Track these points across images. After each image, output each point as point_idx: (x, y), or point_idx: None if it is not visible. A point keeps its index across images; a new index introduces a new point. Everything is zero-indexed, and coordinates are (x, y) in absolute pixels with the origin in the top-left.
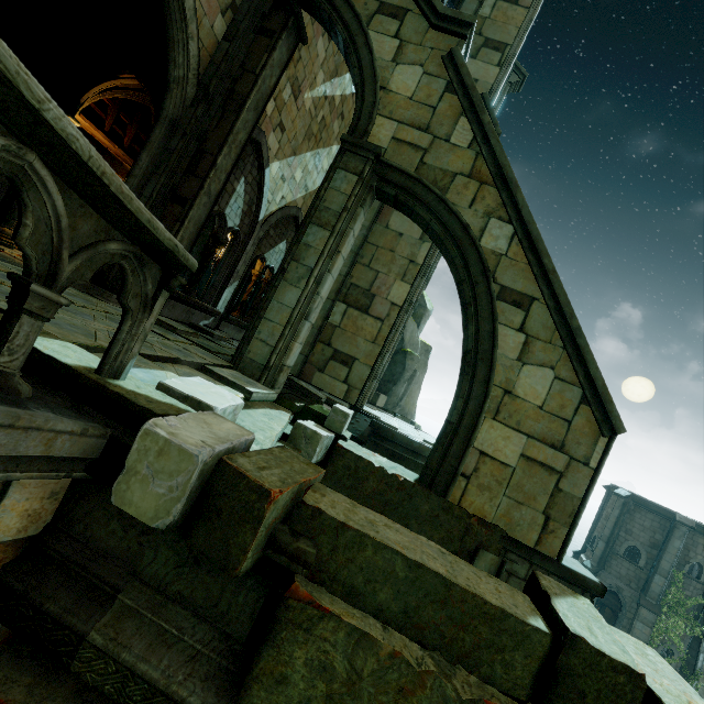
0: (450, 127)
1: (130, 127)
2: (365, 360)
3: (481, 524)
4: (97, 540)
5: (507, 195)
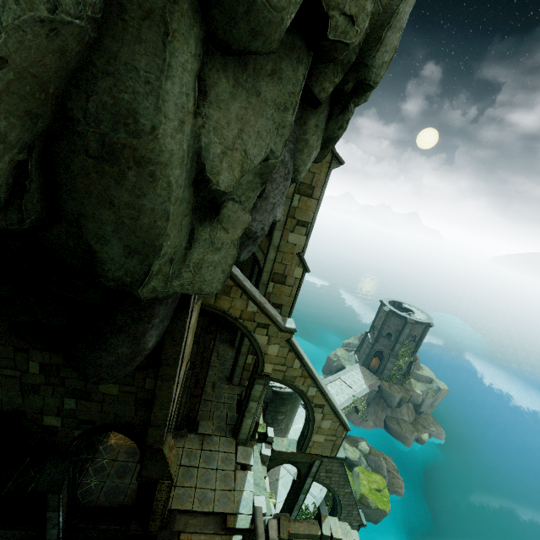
0: (292, 363)
1: None
2: None
3: (315, 455)
4: None
5: (314, 380)
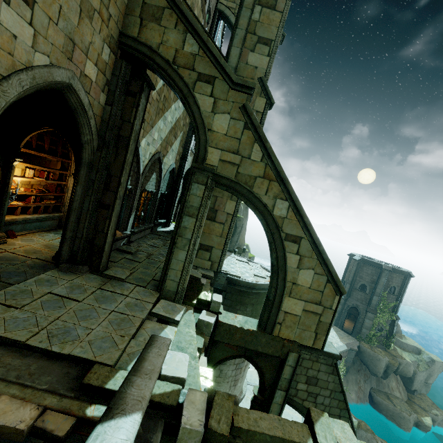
0: (249, 150)
1: (46, 137)
2: (218, 247)
3: (288, 342)
4: None
5: (284, 186)
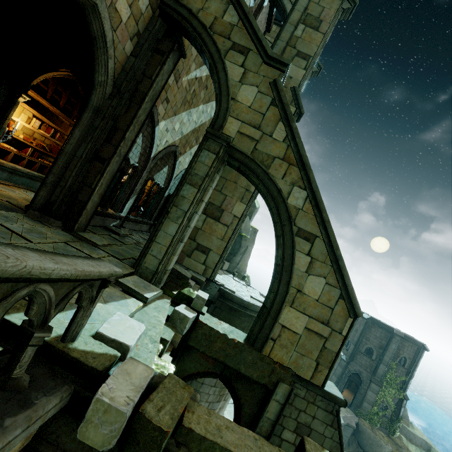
0: (273, 127)
1: (64, 94)
2: (217, 250)
3: (281, 367)
4: (64, 443)
5: (304, 173)
